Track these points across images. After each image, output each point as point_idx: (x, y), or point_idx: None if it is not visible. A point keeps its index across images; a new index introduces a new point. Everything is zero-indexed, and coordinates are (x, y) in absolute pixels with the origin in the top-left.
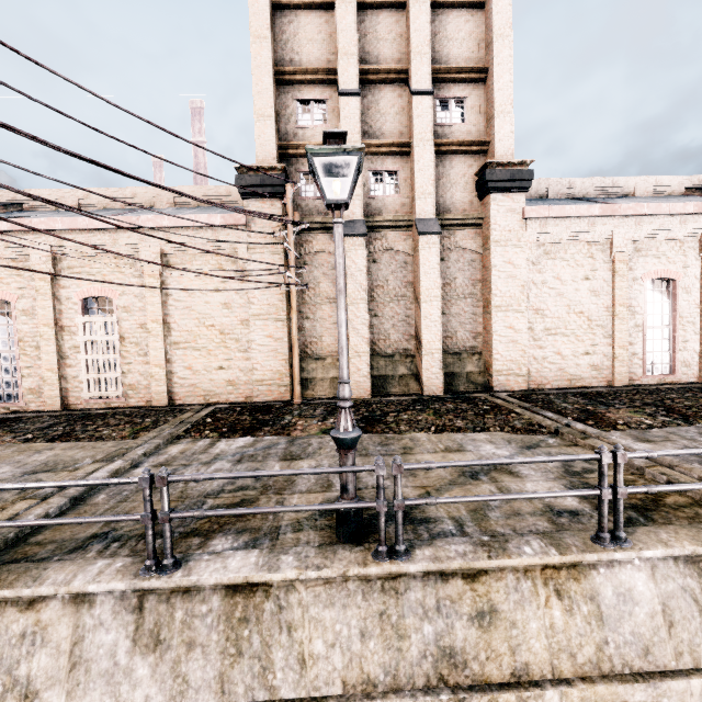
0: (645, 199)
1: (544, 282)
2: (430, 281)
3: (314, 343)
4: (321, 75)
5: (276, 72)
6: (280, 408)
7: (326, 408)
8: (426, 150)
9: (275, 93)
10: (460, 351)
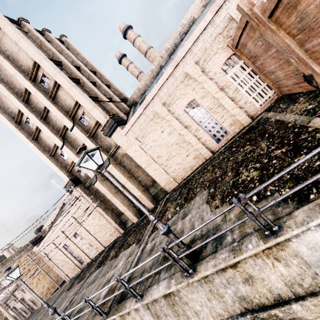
0: (195, 23)
1: (151, 146)
2: (121, 178)
3: (119, 210)
4: (56, 145)
5: (50, 155)
6: (116, 242)
7: (122, 238)
8: (88, 142)
9: (55, 159)
10: (153, 183)
